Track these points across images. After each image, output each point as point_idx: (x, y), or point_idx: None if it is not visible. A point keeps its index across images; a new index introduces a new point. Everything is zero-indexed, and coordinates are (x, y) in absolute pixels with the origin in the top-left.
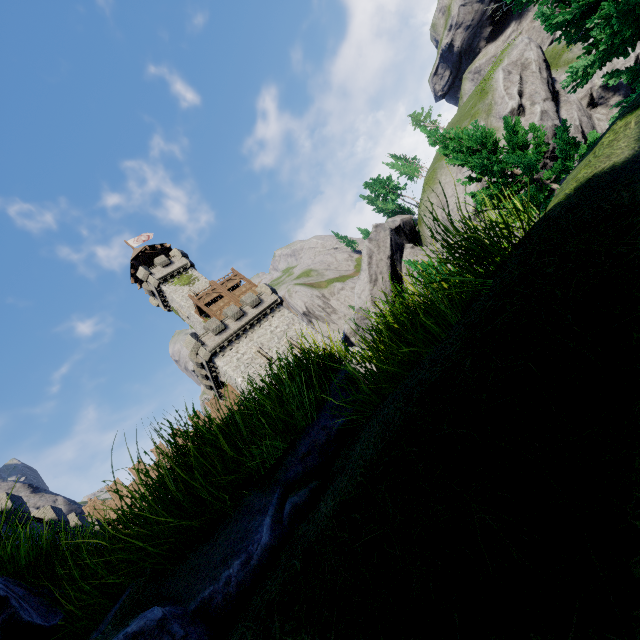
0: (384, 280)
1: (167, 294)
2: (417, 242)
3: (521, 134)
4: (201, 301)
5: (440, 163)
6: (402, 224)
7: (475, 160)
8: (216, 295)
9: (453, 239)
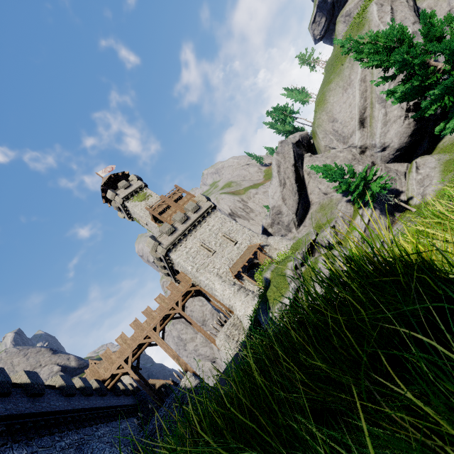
0: (291, 183)
1: (130, 208)
2: (312, 152)
3: (437, 26)
4: (155, 211)
5: (328, 87)
6: (301, 139)
7: (395, 56)
8: (165, 206)
9: (343, 146)
